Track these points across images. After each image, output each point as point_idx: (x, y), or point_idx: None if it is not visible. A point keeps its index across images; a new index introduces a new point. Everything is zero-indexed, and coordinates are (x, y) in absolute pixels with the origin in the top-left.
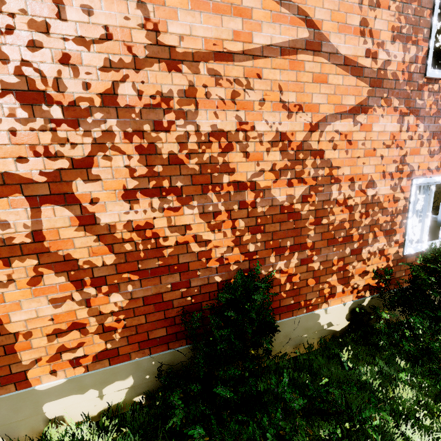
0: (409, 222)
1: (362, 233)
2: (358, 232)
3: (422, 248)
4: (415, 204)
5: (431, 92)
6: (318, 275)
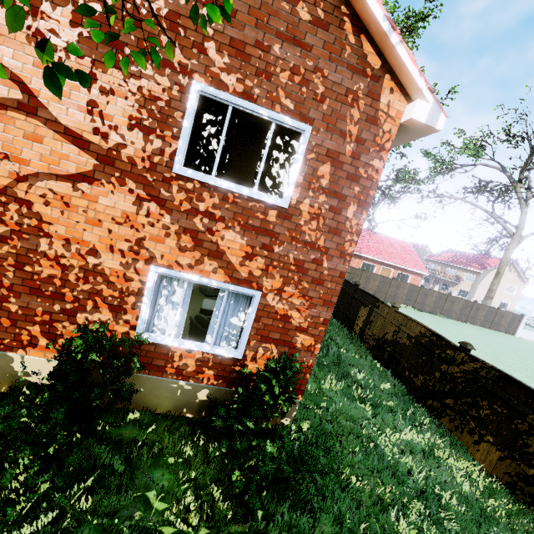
0: (144, 307)
1: (78, 297)
2: (73, 294)
3: (162, 340)
4: (170, 294)
5: (182, 188)
6: (15, 318)
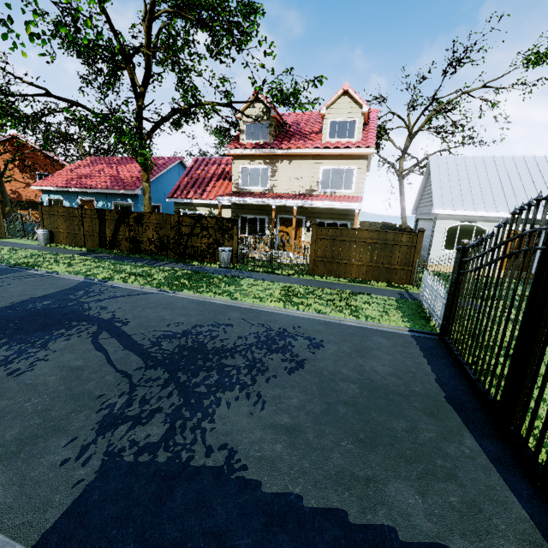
0: None
1: None
2: None
3: None
4: None
5: None
6: None
